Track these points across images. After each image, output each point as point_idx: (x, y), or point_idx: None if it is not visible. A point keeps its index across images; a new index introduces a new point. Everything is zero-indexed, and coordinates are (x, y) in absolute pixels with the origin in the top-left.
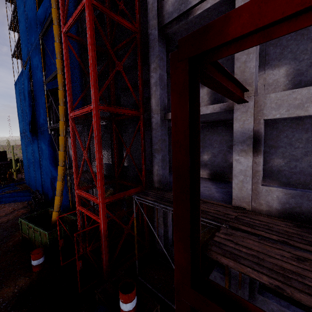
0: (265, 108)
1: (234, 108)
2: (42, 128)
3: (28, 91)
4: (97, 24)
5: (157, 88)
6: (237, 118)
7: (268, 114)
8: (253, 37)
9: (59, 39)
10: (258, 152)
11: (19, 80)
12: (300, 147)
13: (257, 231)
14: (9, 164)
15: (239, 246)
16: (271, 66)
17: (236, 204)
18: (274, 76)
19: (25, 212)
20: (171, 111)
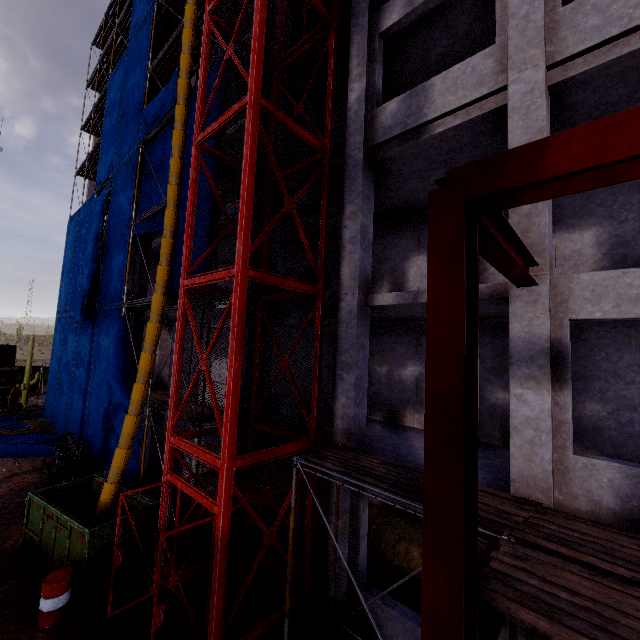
0: (572, 299)
1: (510, 295)
2: (109, 306)
3: (96, 234)
4: (263, 134)
5: (356, 248)
6: (516, 313)
7: (578, 311)
8: (583, 177)
9: (180, 152)
10: (561, 382)
11: (80, 214)
12: (637, 382)
13: (581, 555)
14: (16, 372)
15: (550, 585)
16: (566, 225)
17: (519, 493)
18: (574, 243)
19: (36, 481)
20: (428, 286)
